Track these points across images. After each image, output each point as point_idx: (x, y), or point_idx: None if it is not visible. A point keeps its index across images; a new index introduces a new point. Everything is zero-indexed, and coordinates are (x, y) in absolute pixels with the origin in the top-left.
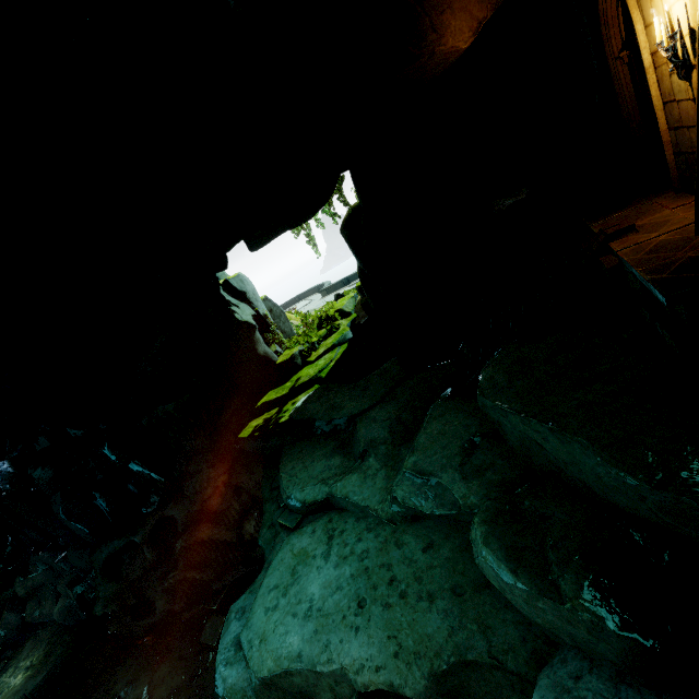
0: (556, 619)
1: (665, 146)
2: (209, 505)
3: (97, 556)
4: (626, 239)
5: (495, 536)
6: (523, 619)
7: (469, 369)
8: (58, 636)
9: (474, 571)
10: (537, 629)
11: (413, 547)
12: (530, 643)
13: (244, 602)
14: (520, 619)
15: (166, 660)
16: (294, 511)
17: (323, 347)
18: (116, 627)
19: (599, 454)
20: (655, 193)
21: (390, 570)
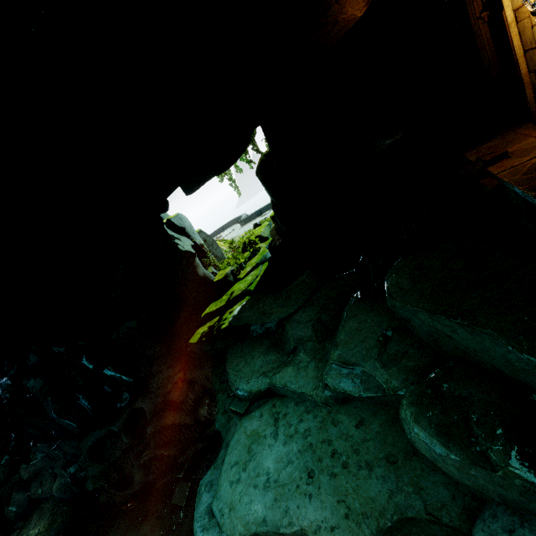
0: (487, 484)
1: (526, 87)
2: (170, 397)
3: (85, 444)
4: (501, 164)
5: (423, 416)
6: (450, 480)
7: (372, 276)
8: (58, 507)
9: (402, 442)
10: (464, 488)
11: (347, 425)
12: (459, 500)
13: (210, 477)
14: (447, 480)
15: (146, 520)
16: (242, 399)
17: (249, 266)
18: (104, 498)
19: (509, 344)
20: (516, 126)
21: (331, 445)
